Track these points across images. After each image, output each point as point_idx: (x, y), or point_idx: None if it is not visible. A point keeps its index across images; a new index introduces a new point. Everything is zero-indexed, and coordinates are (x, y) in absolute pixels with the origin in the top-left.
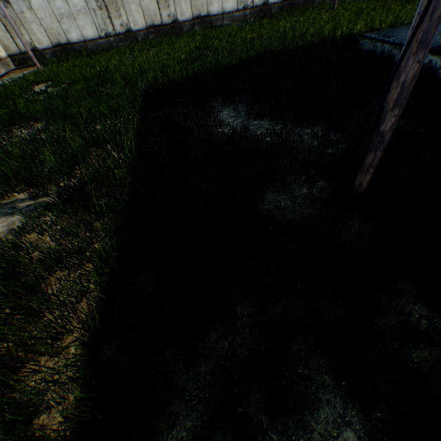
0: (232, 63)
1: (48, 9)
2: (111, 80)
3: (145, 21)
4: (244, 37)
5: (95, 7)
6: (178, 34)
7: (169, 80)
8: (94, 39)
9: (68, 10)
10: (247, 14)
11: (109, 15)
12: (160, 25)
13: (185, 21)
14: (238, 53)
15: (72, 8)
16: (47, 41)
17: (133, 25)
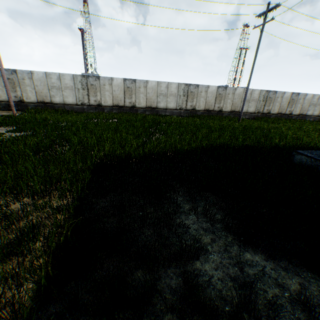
0: (184, 148)
1: (44, 81)
2: (69, 138)
3: (113, 101)
4: (186, 127)
5: (80, 87)
6: (135, 114)
7: (125, 152)
8: (71, 104)
9: (59, 85)
10: (181, 111)
11: (89, 93)
12: (122, 105)
13: (140, 107)
14: (187, 140)
15: (62, 84)
16: (35, 98)
17: (103, 102)
